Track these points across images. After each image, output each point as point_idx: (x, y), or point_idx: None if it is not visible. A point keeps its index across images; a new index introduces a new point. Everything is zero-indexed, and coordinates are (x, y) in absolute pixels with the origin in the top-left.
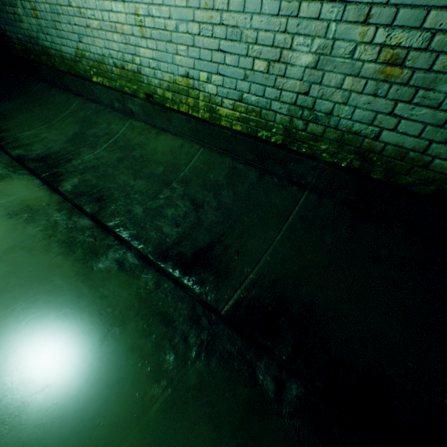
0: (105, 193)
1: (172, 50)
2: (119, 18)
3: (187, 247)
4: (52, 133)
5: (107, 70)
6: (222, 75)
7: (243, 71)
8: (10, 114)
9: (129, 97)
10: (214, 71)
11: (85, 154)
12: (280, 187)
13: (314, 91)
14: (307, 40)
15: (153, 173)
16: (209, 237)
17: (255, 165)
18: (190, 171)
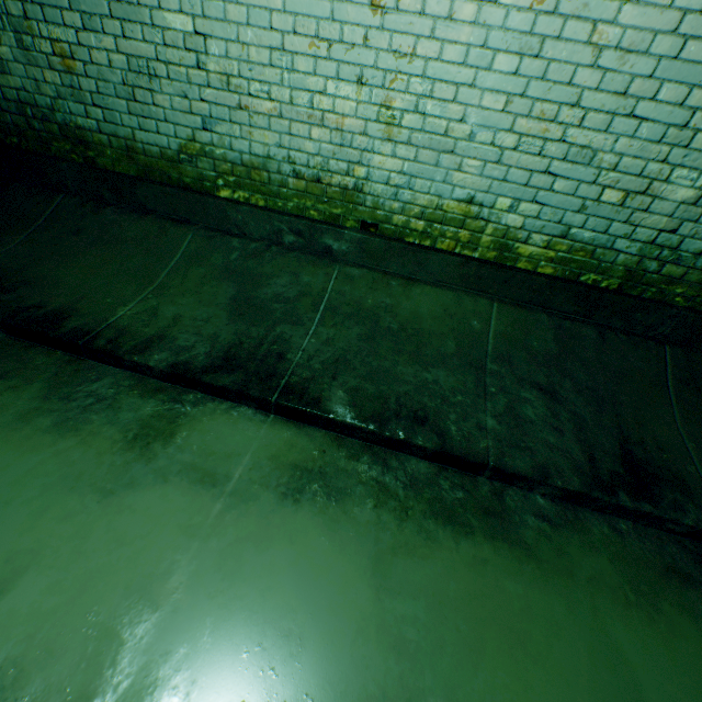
0: (412, 404)
1: (450, 164)
2: (338, 106)
3: (607, 461)
4: (182, 304)
5: (270, 180)
6: (540, 204)
7: (580, 201)
8: (28, 270)
9: (330, 228)
10: (527, 198)
11: (294, 337)
12: (633, 345)
13: (685, 229)
14: (692, 173)
15: (443, 353)
16: (611, 437)
17: (578, 318)
18: (497, 341)
